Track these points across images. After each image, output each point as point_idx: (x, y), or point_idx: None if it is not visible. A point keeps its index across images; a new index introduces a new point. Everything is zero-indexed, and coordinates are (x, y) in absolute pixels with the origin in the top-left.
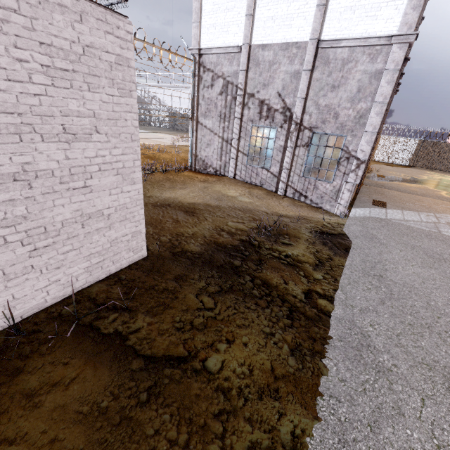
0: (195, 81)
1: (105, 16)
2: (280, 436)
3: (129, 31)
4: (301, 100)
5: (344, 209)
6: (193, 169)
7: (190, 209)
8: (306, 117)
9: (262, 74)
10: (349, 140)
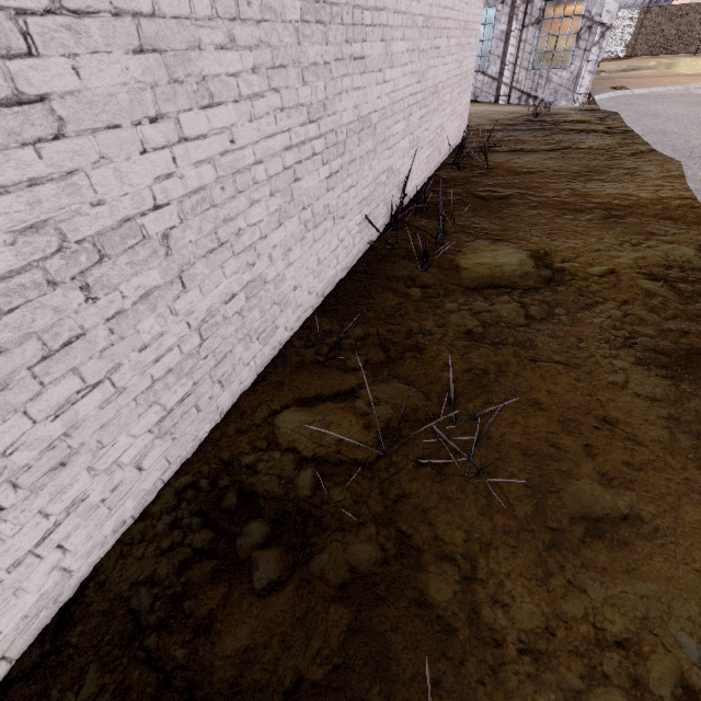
0: None
1: None
2: (643, 150)
3: None
4: None
5: (584, 100)
6: None
7: None
8: None
9: None
10: (592, 1)
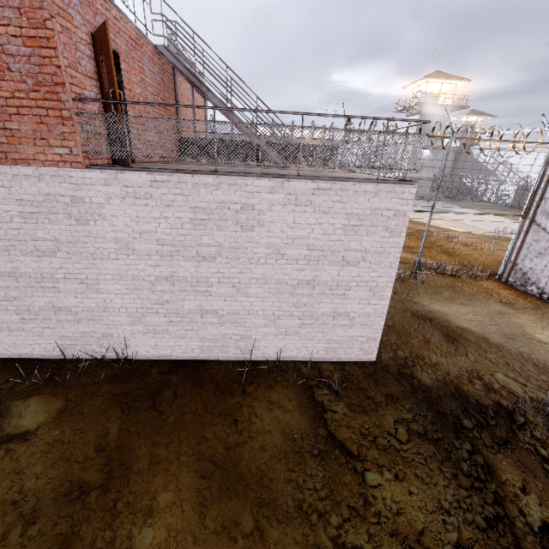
0: (547, 169)
1: (394, 188)
2: None
3: (412, 193)
4: None
5: None
6: (503, 280)
7: (454, 333)
8: None
9: None
10: None
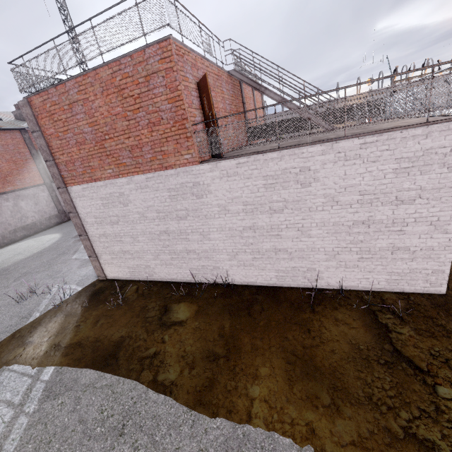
0: None
1: (448, 126)
2: None
3: None
4: None
5: None
6: None
7: None
8: None
9: None
10: None
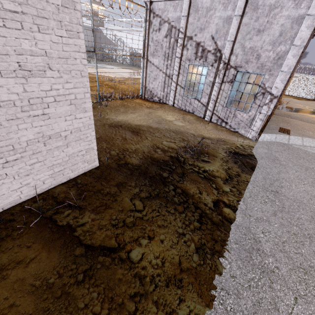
0: (146, 25)
1: None
2: None
3: None
4: (230, 43)
5: (255, 134)
6: (143, 98)
7: (136, 129)
8: (233, 58)
9: (200, 20)
10: (267, 79)
